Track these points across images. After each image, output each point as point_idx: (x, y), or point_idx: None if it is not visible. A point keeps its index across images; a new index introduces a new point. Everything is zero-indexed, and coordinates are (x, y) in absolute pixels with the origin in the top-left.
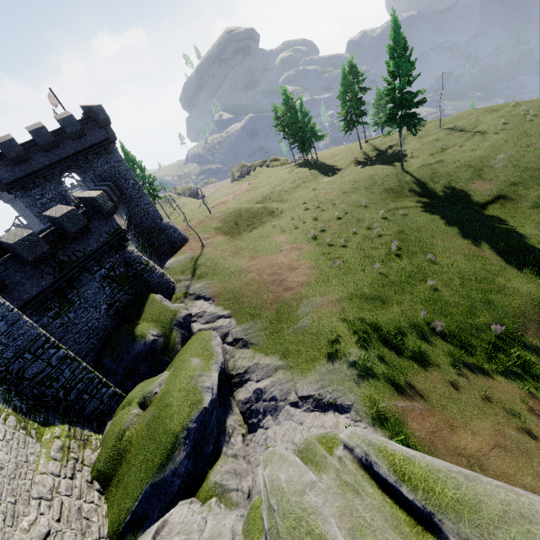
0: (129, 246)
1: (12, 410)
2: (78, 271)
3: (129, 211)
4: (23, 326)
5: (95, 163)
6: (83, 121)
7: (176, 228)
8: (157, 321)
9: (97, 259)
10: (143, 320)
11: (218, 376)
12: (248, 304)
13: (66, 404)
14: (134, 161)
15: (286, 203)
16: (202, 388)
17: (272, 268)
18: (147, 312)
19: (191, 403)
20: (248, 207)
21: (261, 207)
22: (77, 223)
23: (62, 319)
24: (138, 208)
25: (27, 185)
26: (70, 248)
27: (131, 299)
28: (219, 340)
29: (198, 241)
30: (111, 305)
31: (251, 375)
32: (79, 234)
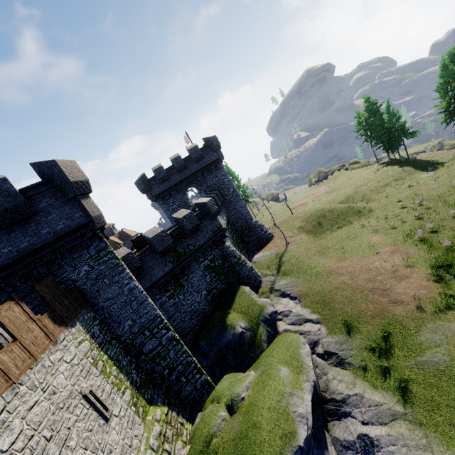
0: (226, 242)
1: (129, 383)
2: (189, 260)
3: (228, 213)
4: (147, 306)
5: (208, 177)
6: (203, 149)
7: (263, 226)
8: (245, 313)
9: (203, 252)
10: (233, 309)
11: (311, 400)
12: (340, 311)
13: (168, 383)
14: (233, 175)
15: (374, 202)
16: (295, 414)
17: (369, 273)
18: (237, 303)
19: (283, 434)
20: (331, 207)
21: (345, 207)
22: (192, 222)
23: (175, 299)
24: (235, 211)
25: (166, 196)
26: (185, 242)
27: (224, 287)
28: (308, 349)
29: (282, 239)
30: (209, 291)
31: (351, 409)
32: (193, 232)
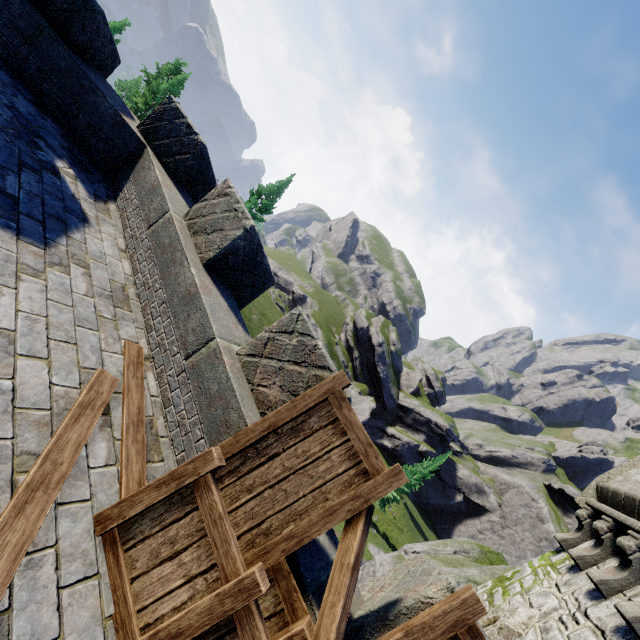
0: None
1: None
2: None
3: None
4: None
5: None
6: None
7: None
8: None
9: None
10: None
11: None
12: None
13: None
14: None
15: None
16: None
17: None
18: None
19: None
20: None
21: None
22: None
23: None
24: None
25: None
26: None
27: None
28: None
29: None
30: None
31: None
32: None
